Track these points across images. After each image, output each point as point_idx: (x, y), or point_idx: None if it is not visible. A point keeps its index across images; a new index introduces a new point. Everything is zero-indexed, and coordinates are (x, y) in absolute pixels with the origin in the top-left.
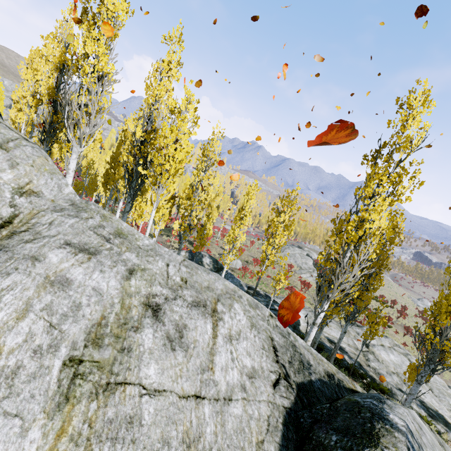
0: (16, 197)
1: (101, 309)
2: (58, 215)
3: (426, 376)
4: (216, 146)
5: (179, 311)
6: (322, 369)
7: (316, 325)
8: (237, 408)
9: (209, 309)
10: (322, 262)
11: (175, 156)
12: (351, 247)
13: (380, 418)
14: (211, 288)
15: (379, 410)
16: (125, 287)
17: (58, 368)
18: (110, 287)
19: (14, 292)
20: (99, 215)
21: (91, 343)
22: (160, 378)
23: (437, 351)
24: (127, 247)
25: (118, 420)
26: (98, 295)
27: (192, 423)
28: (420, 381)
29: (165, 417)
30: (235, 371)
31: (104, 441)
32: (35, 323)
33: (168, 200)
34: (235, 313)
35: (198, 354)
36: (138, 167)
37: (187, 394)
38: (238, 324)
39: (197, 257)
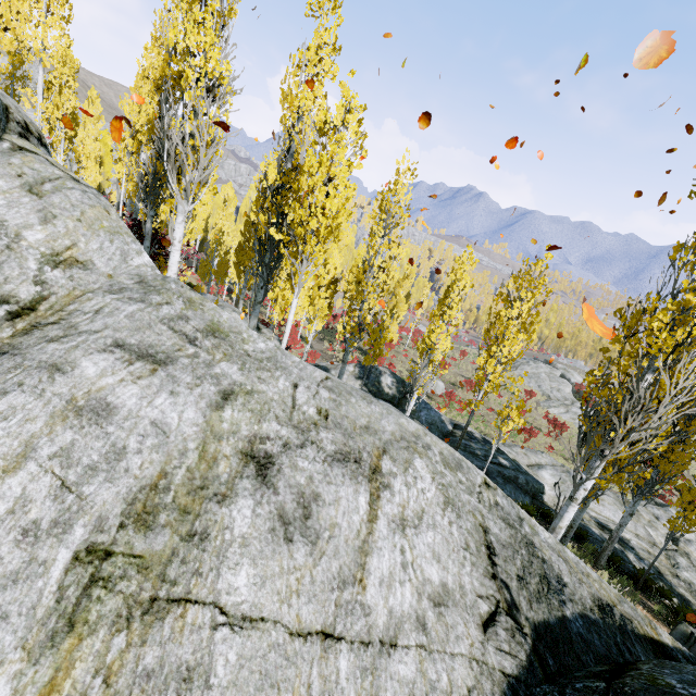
0: (47, 269)
1: (162, 459)
2: (112, 298)
3: None
4: (402, 193)
5: (308, 468)
6: (587, 594)
7: (576, 502)
8: (407, 664)
9: (366, 466)
10: (592, 389)
11: (326, 207)
12: (657, 363)
13: None
14: (373, 429)
15: None
16: (211, 421)
17: (62, 564)
18: (185, 422)
19: (8, 425)
20: (182, 299)
21: (134, 521)
22: (256, 593)
23: None
24: (224, 354)
25: (164, 673)
26: (159, 435)
27: (310, 688)
28: None
29: (257, 673)
30: (406, 589)
31: None
32: (36, 479)
33: (327, 286)
34: (414, 476)
35: (336, 552)
36: (270, 229)
37: (307, 628)
38: (420, 498)
39: (372, 375)
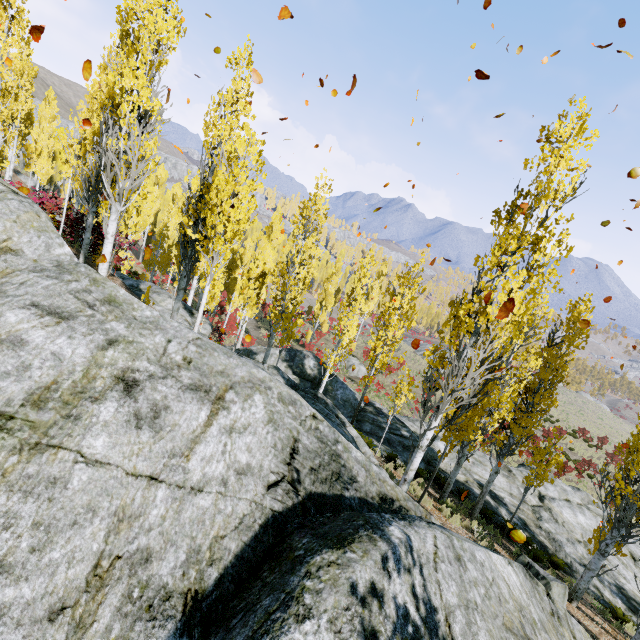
0: None
1: (56, 374)
2: (35, 275)
3: (614, 545)
4: (320, 203)
5: (165, 391)
6: (375, 490)
7: (422, 449)
8: (206, 500)
9: (213, 395)
10: (430, 361)
11: (231, 215)
12: (466, 340)
13: (372, 528)
14: (227, 374)
15: (380, 521)
16: (96, 356)
17: None
18: (76, 355)
19: None
20: (89, 279)
21: (31, 404)
22: (108, 451)
23: (630, 508)
24: (116, 316)
25: (39, 477)
26: (56, 360)
27: (134, 501)
28: (604, 551)
29: (100, 488)
30: (220, 464)
31: (16, 491)
32: None
33: (256, 278)
34: (251, 405)
35: (173, 439)
36: (187, 230)
37: (140, 473)
38: (250, 417)
39: (297, 358)
